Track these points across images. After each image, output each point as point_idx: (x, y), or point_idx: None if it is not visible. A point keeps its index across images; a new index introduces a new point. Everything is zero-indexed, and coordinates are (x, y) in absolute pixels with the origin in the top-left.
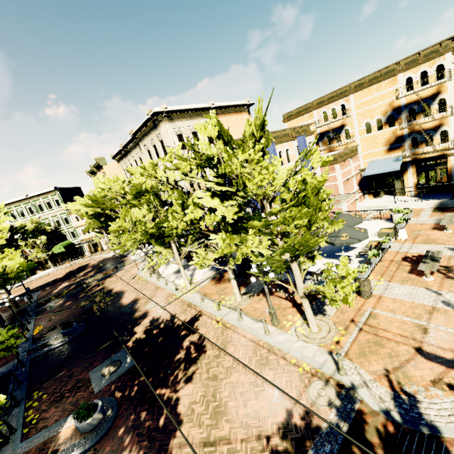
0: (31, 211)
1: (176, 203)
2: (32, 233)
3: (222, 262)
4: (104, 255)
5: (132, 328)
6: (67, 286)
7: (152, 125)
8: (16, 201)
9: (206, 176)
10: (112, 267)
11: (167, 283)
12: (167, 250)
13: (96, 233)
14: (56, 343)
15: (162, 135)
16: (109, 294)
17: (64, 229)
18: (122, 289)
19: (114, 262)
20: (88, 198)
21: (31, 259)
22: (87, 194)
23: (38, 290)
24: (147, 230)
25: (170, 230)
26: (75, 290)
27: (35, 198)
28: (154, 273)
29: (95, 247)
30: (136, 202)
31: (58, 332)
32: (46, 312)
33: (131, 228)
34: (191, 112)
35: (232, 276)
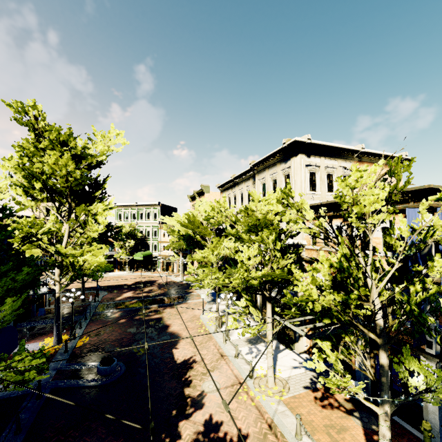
0: (134, 216)
1: (324, 259)
2: (126, 235)
3: (324, 359)
4: (172, 277)
5: (177, 418)
6: (130, 298)
7: (282, 157)
8: (127, 205)
9: (392, 229)
10: (176, 295)
11: (237, 355)
12: (239, 300)
13: (174, 253)
14: (86, 379)
15: (292, 168)
16: (164, 332)
17: (150, 240)
18: (179, 331)
19: (179, 289)
20: (186, 217)
21: (115, 257)
22: (186, 212)
23: (107, 289)
24: (248, 279)
25: (302, 300)
26: (134, 306)
27: (141, 206)
28: (220, 327)
29: (167, 266)
30: (246, 236)
31: (96, 359)
32: (100, 321)
33: (215, 263)
34: (334, 151)
35: (387, 432)
